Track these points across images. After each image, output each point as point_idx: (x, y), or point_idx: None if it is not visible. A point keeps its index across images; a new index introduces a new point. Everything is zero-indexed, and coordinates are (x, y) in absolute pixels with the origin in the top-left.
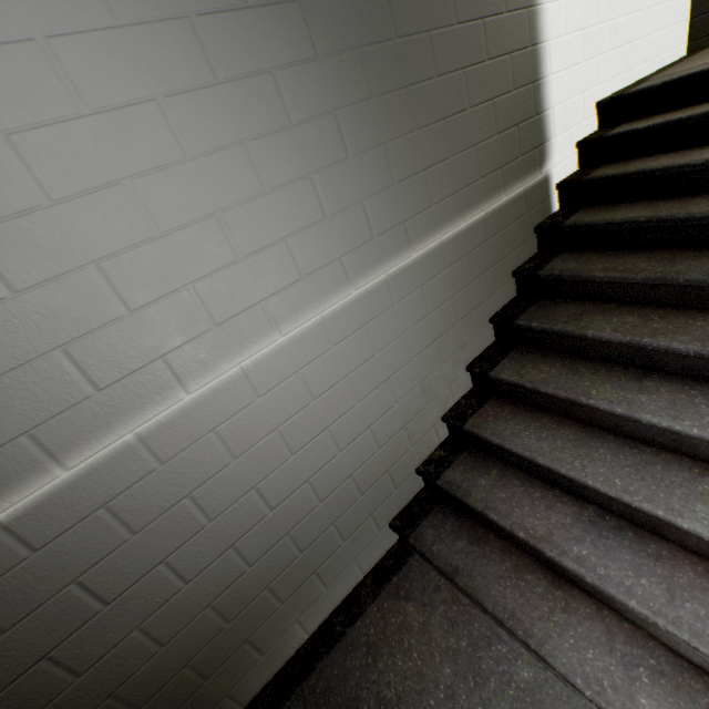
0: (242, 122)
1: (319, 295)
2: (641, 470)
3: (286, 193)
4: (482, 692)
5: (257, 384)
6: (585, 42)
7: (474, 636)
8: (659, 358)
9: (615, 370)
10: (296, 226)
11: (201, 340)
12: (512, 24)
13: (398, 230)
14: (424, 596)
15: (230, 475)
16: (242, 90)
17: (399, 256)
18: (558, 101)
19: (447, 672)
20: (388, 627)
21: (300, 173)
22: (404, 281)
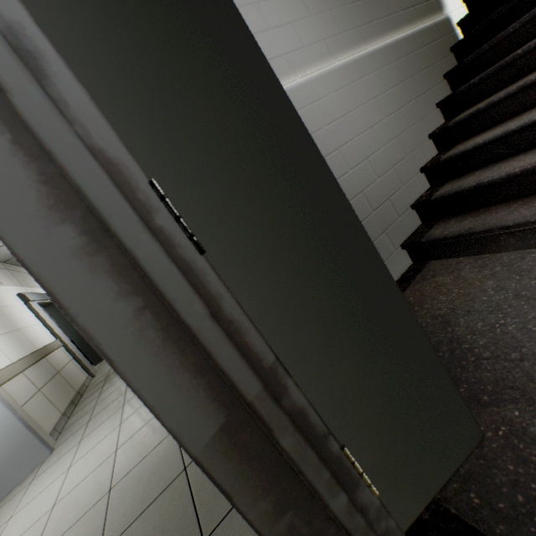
0: None
1: (316, 60)
2: None
3: None
4: (530, 276)
5: None
6: None
7: (506, 262)
8: None
9: None
10: (296, 18)
11: None
12: None
13: (355, 32)
14: (449, 269)
15: None
16: None
17: (359, 48)
18: None
19: (490, 284)
20: (424, 292)
21: None
22: (367, 64)
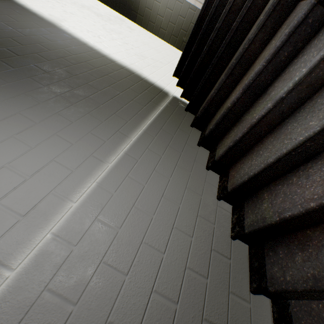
0: (9, 131)
1: (88, 174)
2: (314, 109)
3: (45, 144)
4: None
5: (70, 238)
6: (152, 67)
7: None
8: (260, 81)
9: (254, 104)
10: (57, 153)
11: (13, 230)
12: (120, 73)
13: (117, 134)
14: None
15: (77, 323)
16: (5, 122)
17: (125, 142)
18: (157, 80)
19: None
20: None
21: (50, 135)
22: (136, 150)
